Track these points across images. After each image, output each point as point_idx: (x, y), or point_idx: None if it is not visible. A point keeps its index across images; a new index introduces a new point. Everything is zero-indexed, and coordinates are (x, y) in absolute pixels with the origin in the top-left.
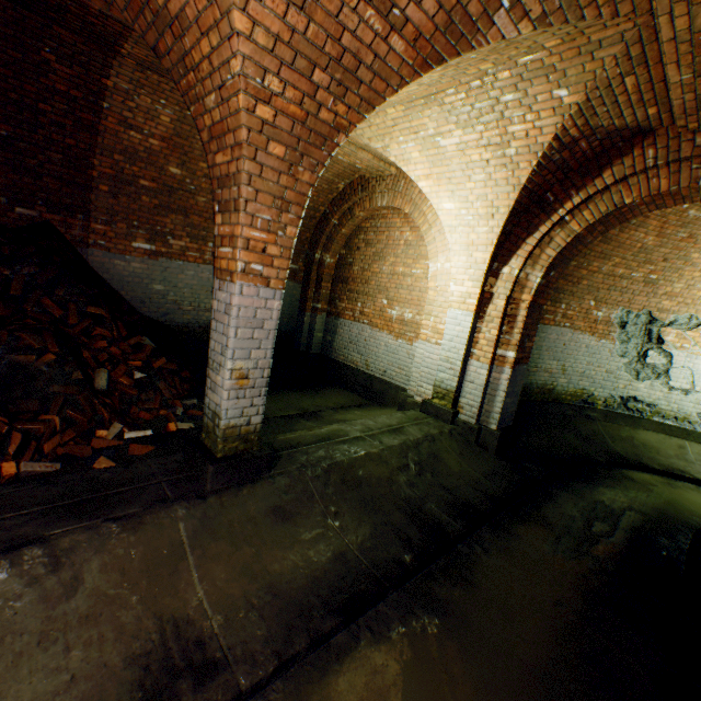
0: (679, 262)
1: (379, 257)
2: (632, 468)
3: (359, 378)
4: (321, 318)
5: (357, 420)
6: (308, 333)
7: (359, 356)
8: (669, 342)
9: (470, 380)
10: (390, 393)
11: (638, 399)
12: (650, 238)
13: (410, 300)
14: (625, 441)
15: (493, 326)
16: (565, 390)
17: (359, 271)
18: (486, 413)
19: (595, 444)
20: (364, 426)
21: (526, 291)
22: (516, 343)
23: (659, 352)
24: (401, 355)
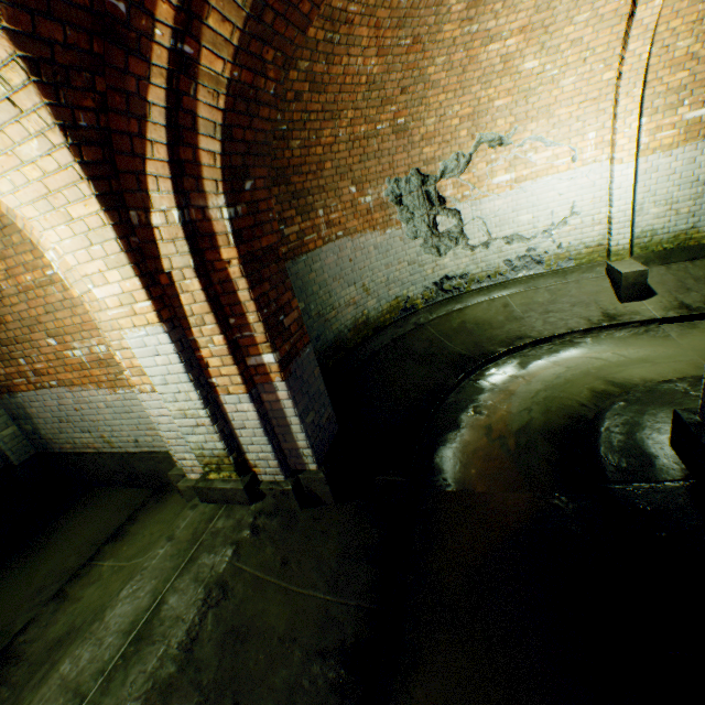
0: (419, 87)
1: None
2: (482, 367)
3: (111, 466)
4: None
5: (53, 675)
6: None
7: (88, 435)
8: (451, 197)
9: (239, 425)
10: (164, 469)
11: (450, 276)
12: (372, 61)
13: (83, 324)
14: (461, 332)
15: (212, 331)
16: (381, 311)
17: None
18: (293, 453)
19: (437, 358)
20: (62, 699)
21: (222, 243)
22: (265, 338)
23: (447, 213)
24: (138, 411)
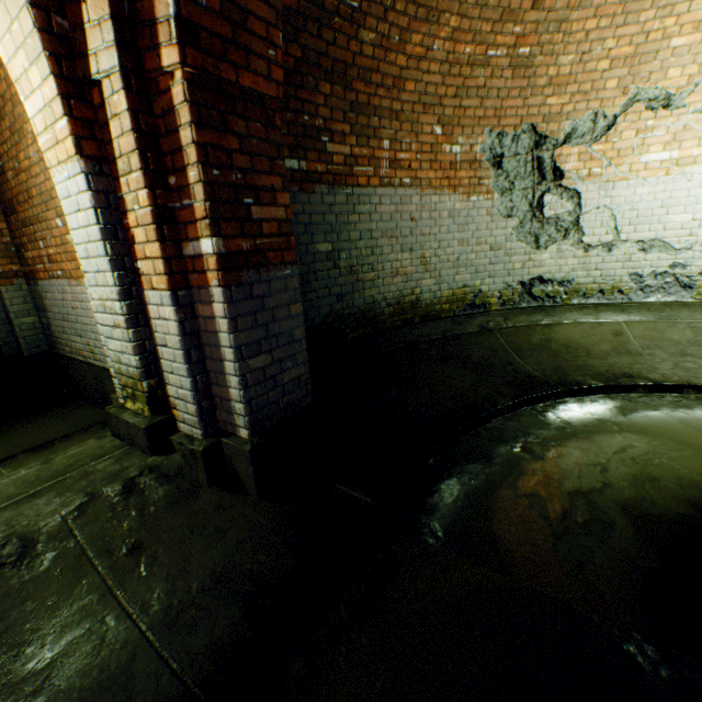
0: (561, 2)
1: (18, 134)
2: (557, 397)
3: (89, 379)
4: (15, 289)
5: None
6: (8, 323)
7: (80, 339)
8: (572, 171)
9: (161, 340)
10: None
11: (545, 278)
12: None
13: None
14: (540, 351)
15: (137, 182)
16: (438, 296)
17: (14, 177)
18: (225, 405)
19: (495, 371)
20: None
21: (163, 38)
22: (205, 210)
23: (561, 193)
24: None
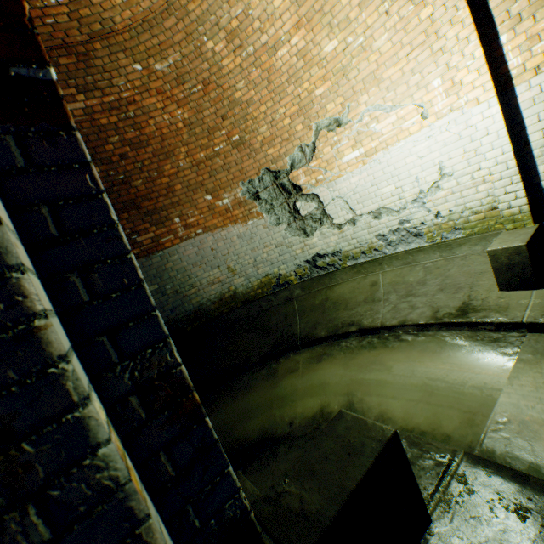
0: (237, 109)
1: None
2: (296, 350)
3: None
4: None
5: None
6: None
7: None
8: (305, 183)
9: None
10: None
11: (322, 254)
12: (178, 112)
13: None
14: (316, 310)
15: None
16: (251, 286)
17: None
18: None
19: (275, 334)
20: None
21: None
22: None
23: (305, 198)
24: None
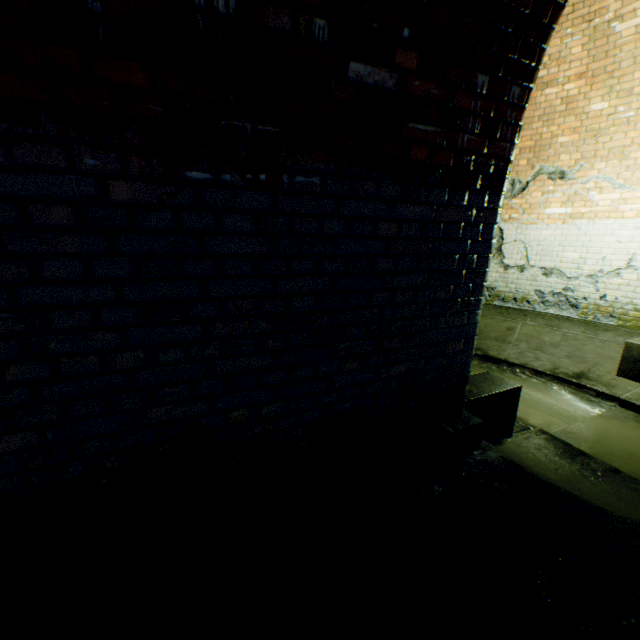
0: None
1: None
2: None
3: None
4: None
5: None
6: None
7: None
8: None
9: None
10: None
11: None
12: None
13: None
14: None
15: None
16: None
17: None
18: None
19: None
20: None
21: None
22: None
23: None
24: None
